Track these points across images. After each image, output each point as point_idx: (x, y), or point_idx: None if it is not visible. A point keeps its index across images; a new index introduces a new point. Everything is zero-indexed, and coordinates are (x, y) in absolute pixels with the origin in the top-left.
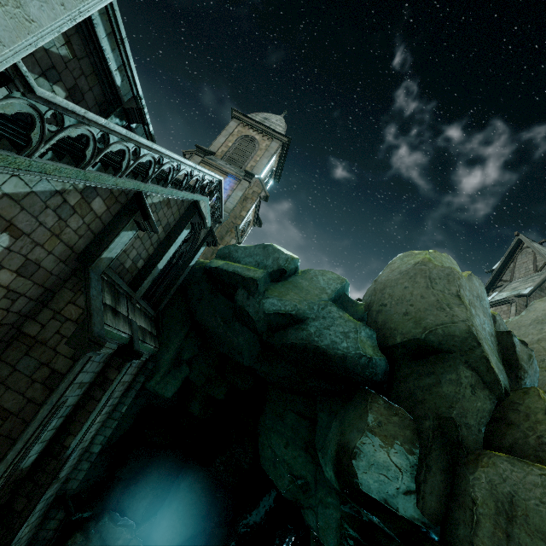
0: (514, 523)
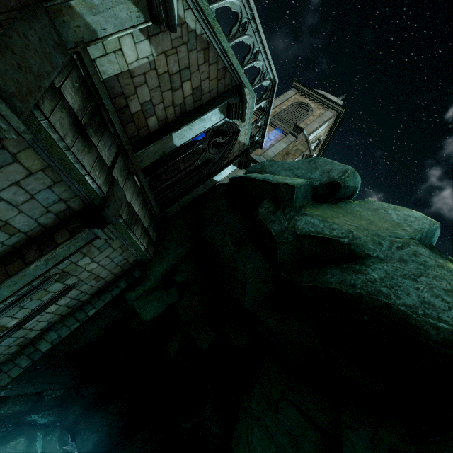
0: None
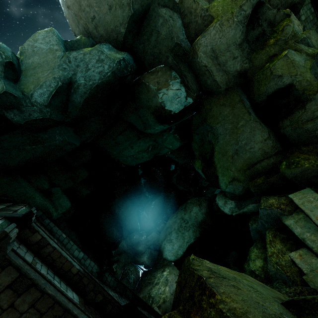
0: (218, 58)
